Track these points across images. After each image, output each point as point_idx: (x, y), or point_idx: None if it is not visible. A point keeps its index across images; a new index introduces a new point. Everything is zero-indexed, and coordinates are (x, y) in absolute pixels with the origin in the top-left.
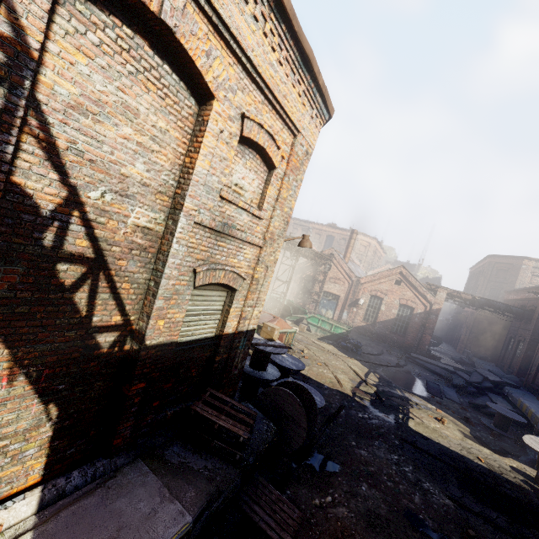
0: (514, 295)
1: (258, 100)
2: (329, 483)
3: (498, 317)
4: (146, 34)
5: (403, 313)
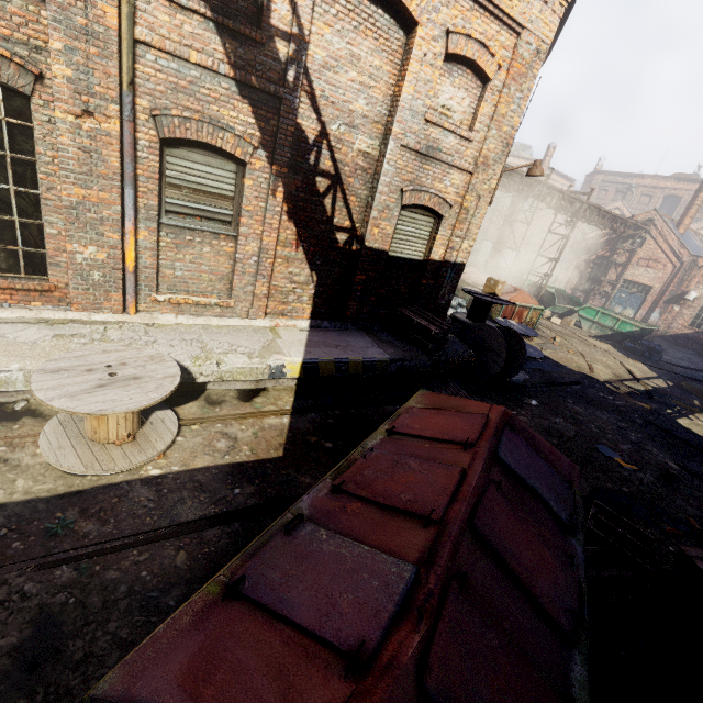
0: None
1: (465, 9)
2: (520, 407)
3: None
4: None
5: None
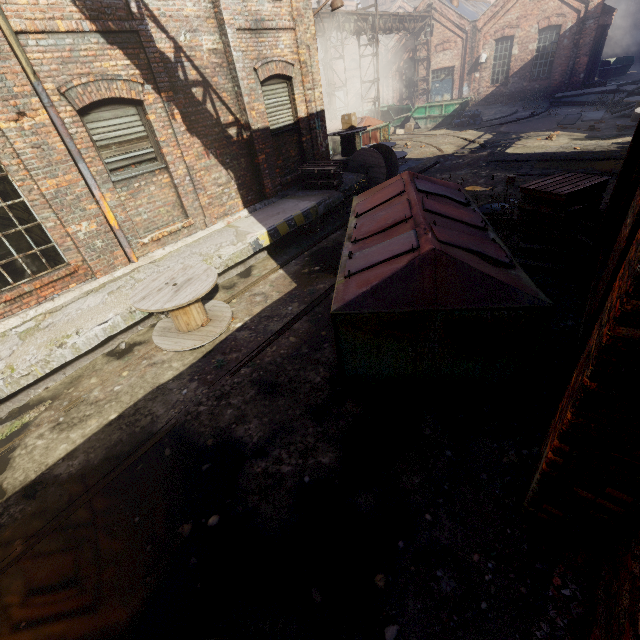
0: None
1: None
2: None
3: None
4: None
5: (546, 43)
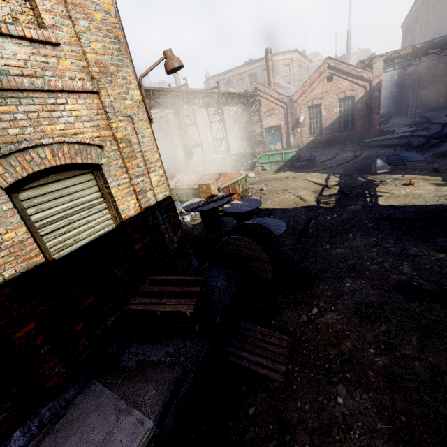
0: None
1: None
2: (312, 296)
3: (444, 57)
4: None
5: (345, 107)
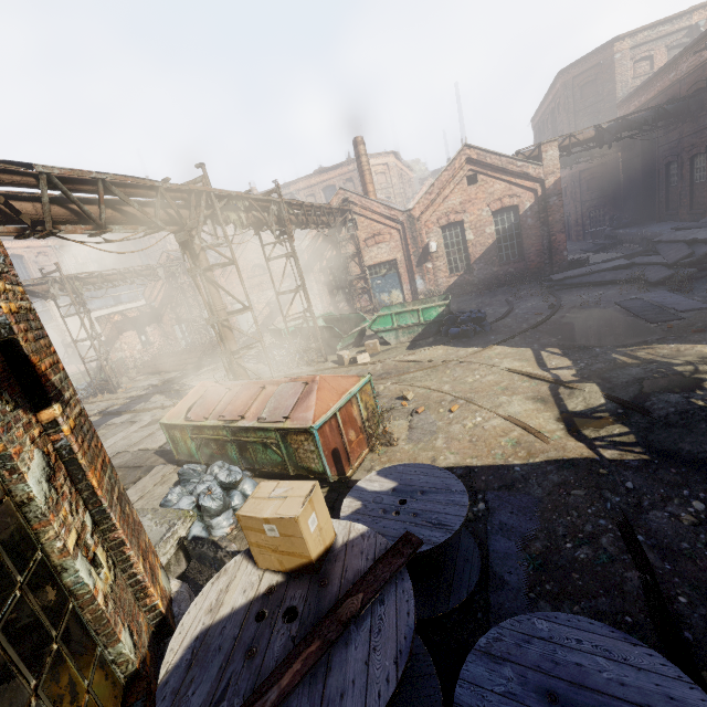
0: (641, 96)
1: None
2: None
3: (623, 151)
4: None
5: (505, 224)
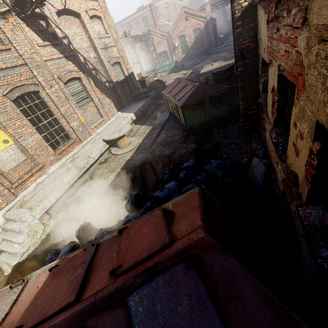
0: None
1: (84, 2)
2: None
3: None
4: (64, 13)
5: (197, 34)
